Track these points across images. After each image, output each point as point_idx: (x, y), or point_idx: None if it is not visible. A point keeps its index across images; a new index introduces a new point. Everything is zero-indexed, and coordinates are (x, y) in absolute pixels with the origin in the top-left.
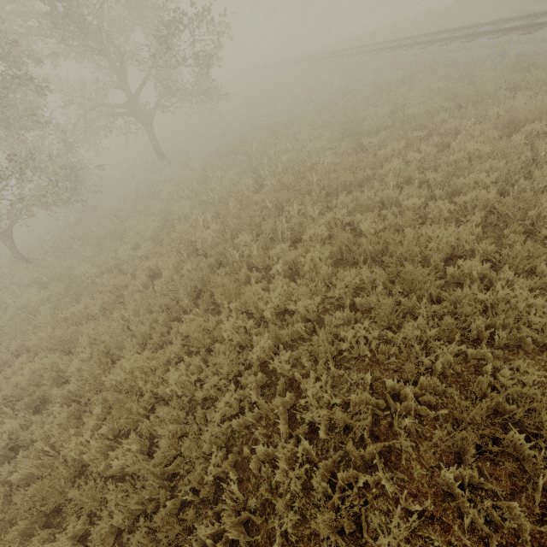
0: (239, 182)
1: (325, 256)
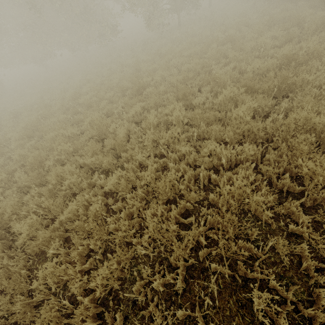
0: None
1: None
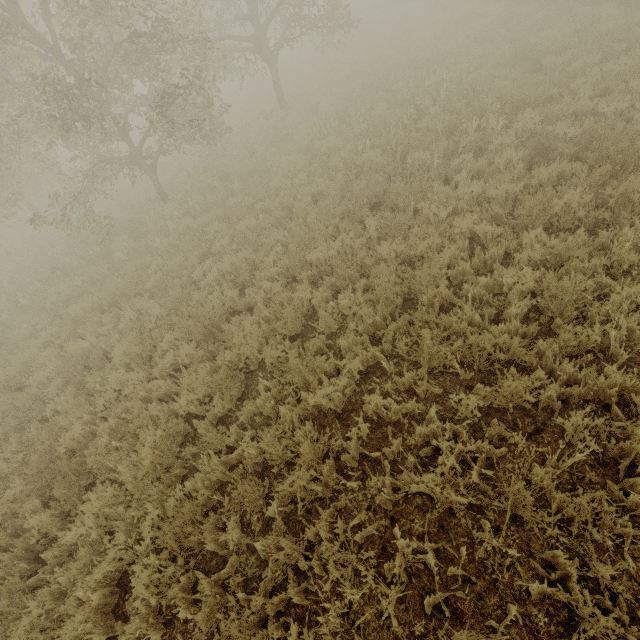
0: (387, 118)
1: (518, 158)
